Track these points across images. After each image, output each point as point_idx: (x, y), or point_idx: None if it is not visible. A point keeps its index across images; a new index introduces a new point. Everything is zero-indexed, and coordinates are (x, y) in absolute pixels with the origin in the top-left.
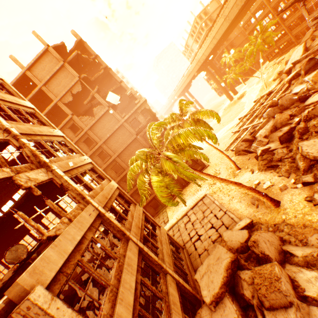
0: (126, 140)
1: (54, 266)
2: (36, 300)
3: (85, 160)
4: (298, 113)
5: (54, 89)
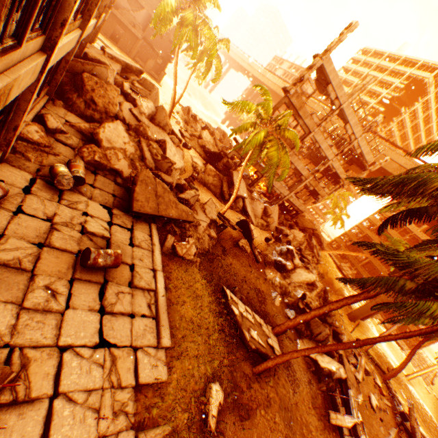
0: None
1: None
2: None
3: None
4: None
5: None
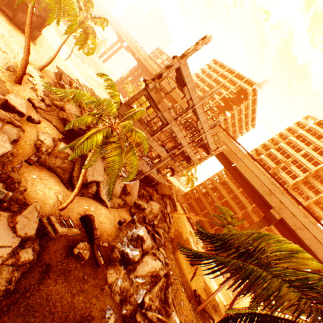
0: None
1: None
2: None
3: None
4: None
5: None
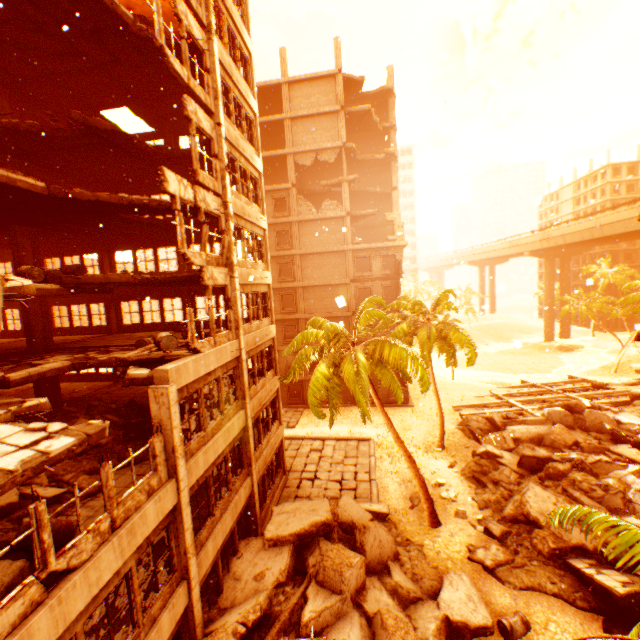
0: (333, 276)
1: (188, 378)
2: (170, 393)
3: (266, 279)
4: (589, 450)
5: (300, 134)
